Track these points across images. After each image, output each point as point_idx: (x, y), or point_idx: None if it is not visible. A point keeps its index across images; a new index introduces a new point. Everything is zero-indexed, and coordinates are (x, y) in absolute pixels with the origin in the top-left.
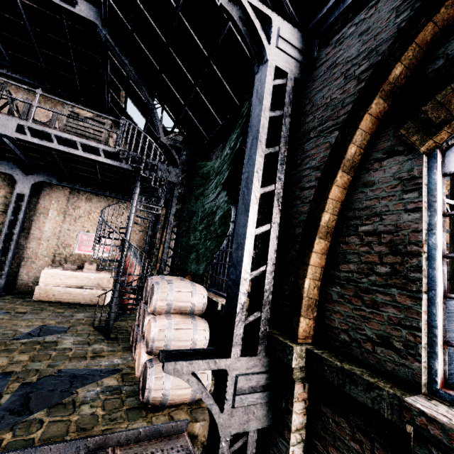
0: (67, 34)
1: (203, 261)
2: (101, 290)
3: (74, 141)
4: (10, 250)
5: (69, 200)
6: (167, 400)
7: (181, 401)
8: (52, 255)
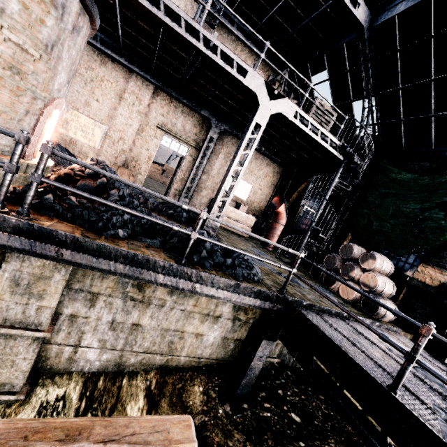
0: (316, 16)
1: (402, 248)
2: (247, 226)
3: (313, 127)
4: (197, 179)
5: (233, 148)
6: (385, 317)
7: (387, 319)
8: (213, 188)
